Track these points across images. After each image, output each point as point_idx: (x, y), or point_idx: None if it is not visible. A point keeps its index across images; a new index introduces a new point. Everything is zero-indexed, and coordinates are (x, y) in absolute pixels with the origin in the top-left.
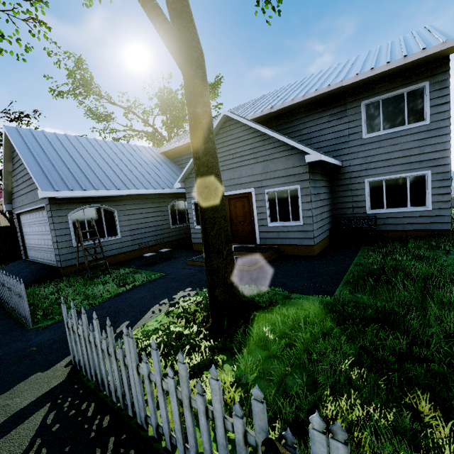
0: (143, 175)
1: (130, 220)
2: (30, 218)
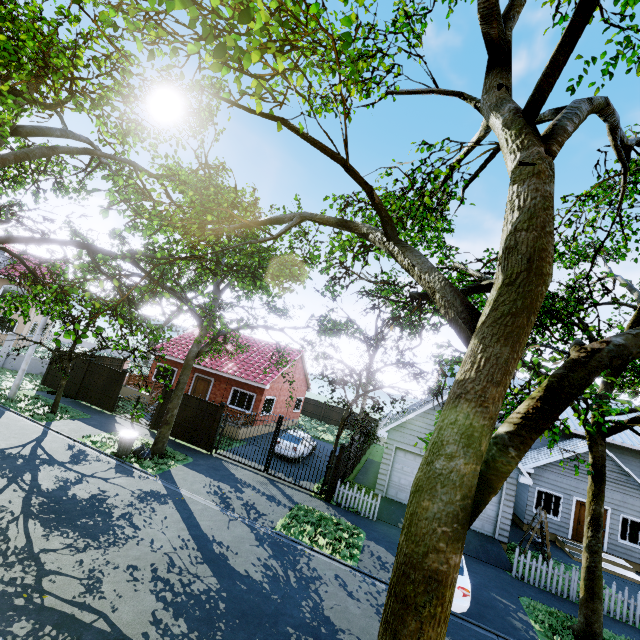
0: None
1: None
2: None
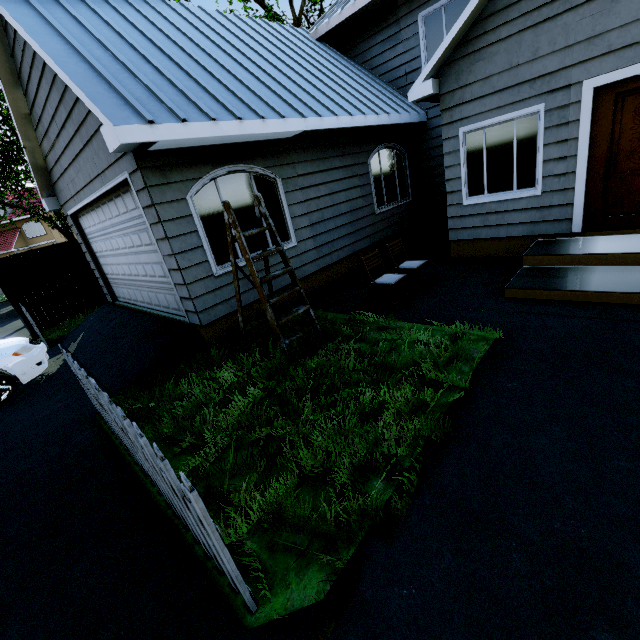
0: (313, 84)
1: (307, 201)
2: (99, 221)
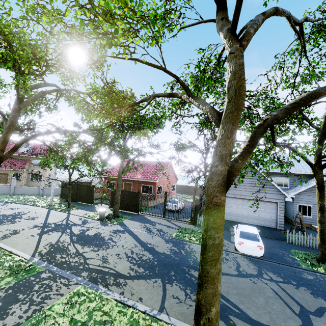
0: None
1: None
2: (241, 201)
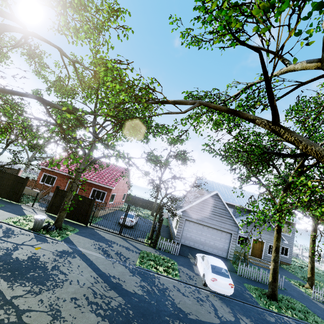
0: None
1: None
2: (201, 227)
